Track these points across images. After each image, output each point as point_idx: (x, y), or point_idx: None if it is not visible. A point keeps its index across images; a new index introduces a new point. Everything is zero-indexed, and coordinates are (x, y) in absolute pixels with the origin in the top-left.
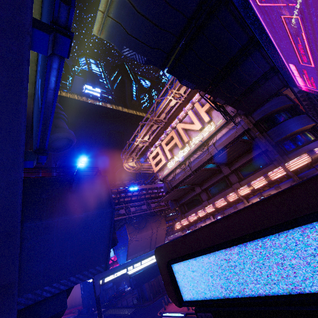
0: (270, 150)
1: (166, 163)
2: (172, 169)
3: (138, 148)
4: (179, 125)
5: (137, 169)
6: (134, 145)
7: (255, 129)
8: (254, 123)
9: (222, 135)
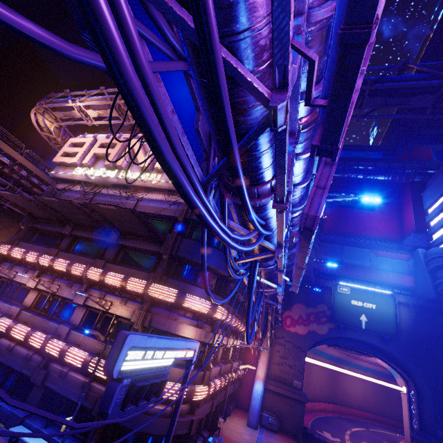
0: (163, 258)
1: (75, 164)
2: (73, 178)
3: (72, 113)
4: (135, 141)
5: (56, 141)
6: (67, 103)
7: (180, 225)
8: (187, 219)
9: (155, 200)
